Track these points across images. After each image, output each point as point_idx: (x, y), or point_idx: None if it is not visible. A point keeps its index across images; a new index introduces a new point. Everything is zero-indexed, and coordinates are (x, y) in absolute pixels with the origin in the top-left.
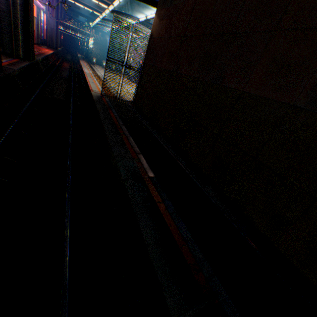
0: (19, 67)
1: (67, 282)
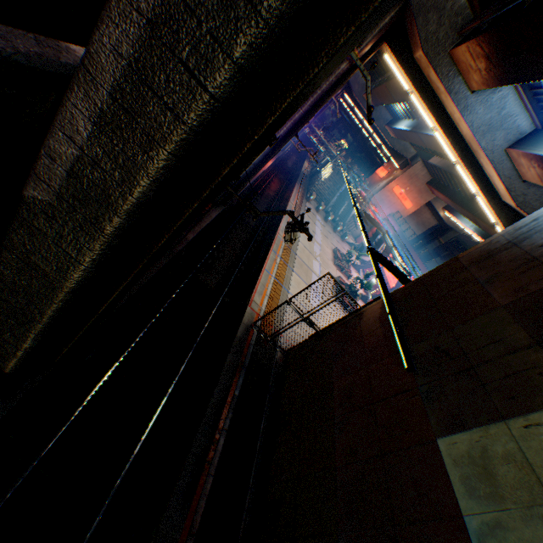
0: (198, 231)
1: None
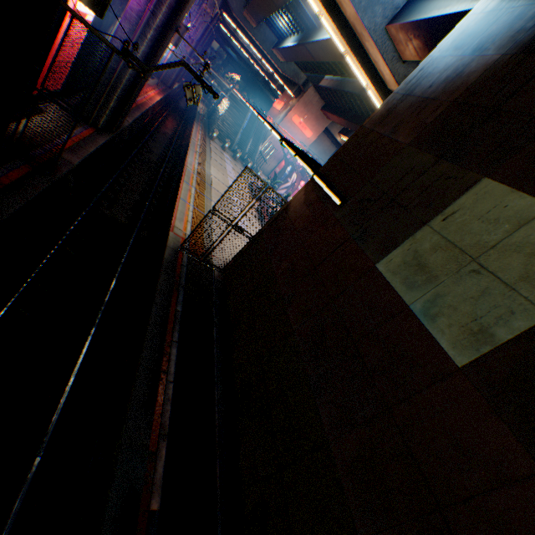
0: (84, 156)
1: None
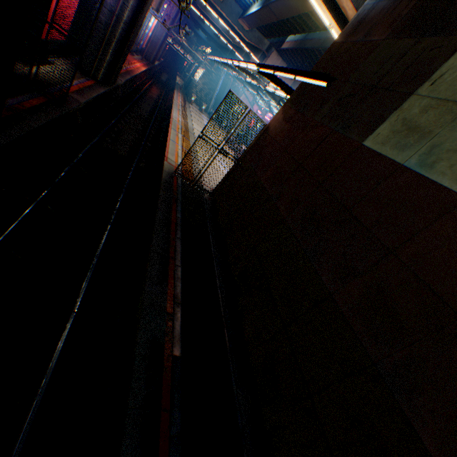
0: (89, 98)
1: None
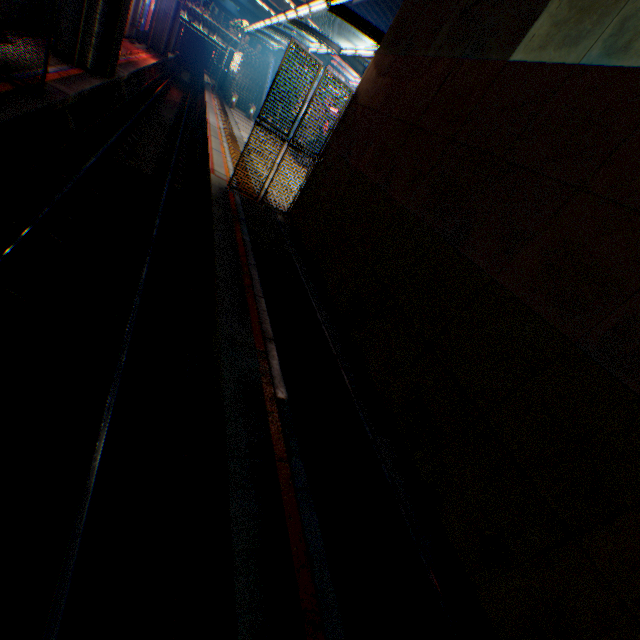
0: (79, 90)
1: (65, 593)
